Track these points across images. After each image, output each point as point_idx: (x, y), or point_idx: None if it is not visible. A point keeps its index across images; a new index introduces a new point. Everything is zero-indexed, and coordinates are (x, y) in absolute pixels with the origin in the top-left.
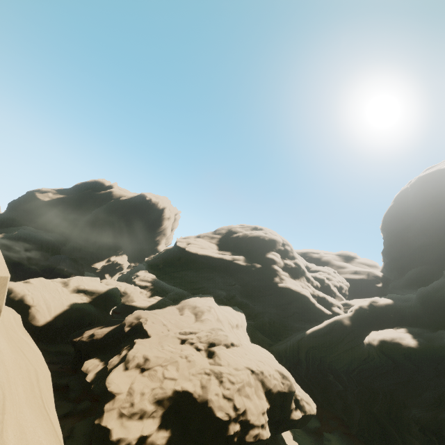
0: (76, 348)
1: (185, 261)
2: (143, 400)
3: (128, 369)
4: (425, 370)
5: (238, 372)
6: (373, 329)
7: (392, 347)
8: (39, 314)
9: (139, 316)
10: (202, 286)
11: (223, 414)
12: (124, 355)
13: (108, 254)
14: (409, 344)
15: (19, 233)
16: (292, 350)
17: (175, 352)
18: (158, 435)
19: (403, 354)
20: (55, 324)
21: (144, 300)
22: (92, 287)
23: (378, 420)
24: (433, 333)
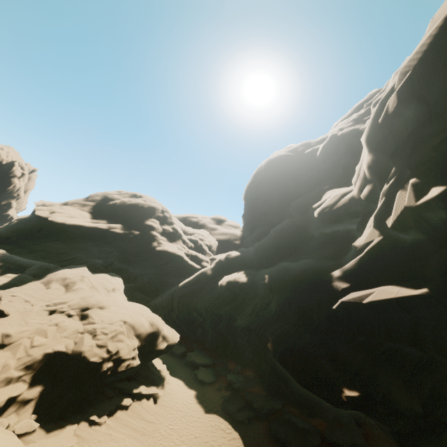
0: None
1: (50, 231)
2: (8, 370)
3: None
4: (250, 295)
5: (112, 325)
6: (226, 274)
7: (234, 284)
8: None
9: None
10: (74, 256)
11: (97, 358)
12: None
13: None
14: (243, 281)
15: None
16: (167, 301)
17: (43, 323)
18: (30, 392)
19: (239, 288)
20: None
21: None
22: None
23: (222, 333)
24: (257, 271)
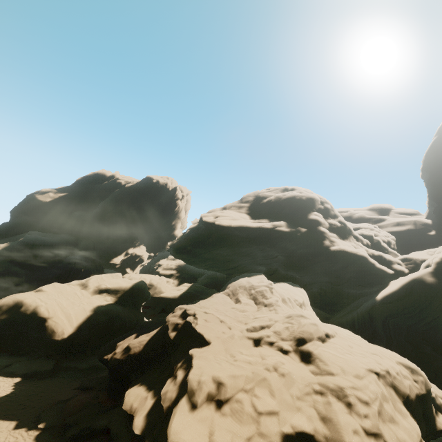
0: (110, 369)
1: (217, 237)
2: None
3: (197, 407)
4: None
5: (363, 381)
6: None
7: None
8: (59, 327)
9: (183, 313)
10: (238, 264)
11: None
12: (182, 380)
13: (124, 247)
14: None
15: (25, 239)
16: (362, 321)
17: (255, 363)
18: None
19: None
20: (79, 335)
21: (173, 290)
22: (114, 285)
23: None
24: None
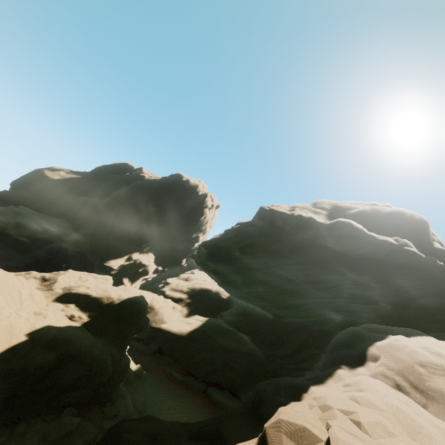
0: None
1: (291, 243)
2: None
3: None
4: None
5: None
6: None
7: None
8: None
9: None
10: (302, 301)
11: None
12: None
13: (128, 249)
14: None
15: (5, 208)
16: None
17: None
18: None
19: None
20: None
21: (180, 321)
22: (94, 292)
23: None
24: None
